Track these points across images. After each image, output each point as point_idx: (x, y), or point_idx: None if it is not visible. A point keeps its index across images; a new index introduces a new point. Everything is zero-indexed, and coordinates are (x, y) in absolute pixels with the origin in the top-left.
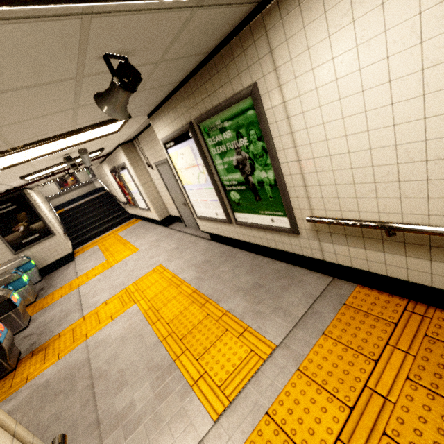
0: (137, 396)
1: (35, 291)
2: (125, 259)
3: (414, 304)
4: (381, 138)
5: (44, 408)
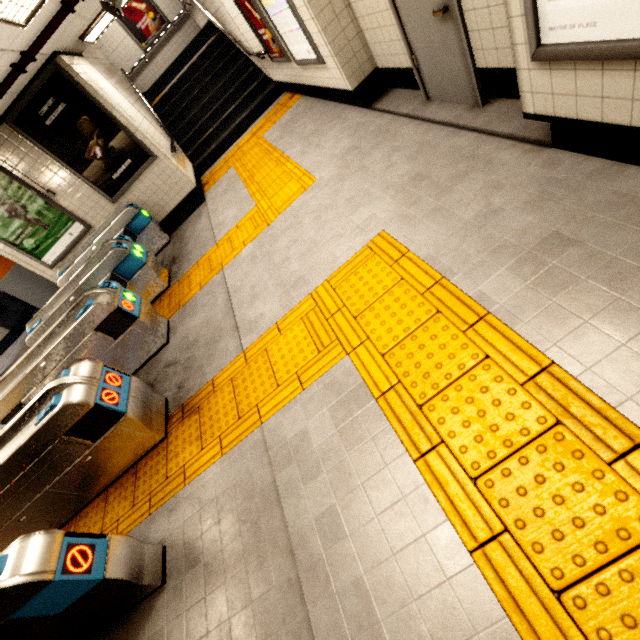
0: None
1: (165, 264)
2: (291, 207)
3: None
4: None
5: (220, 581)
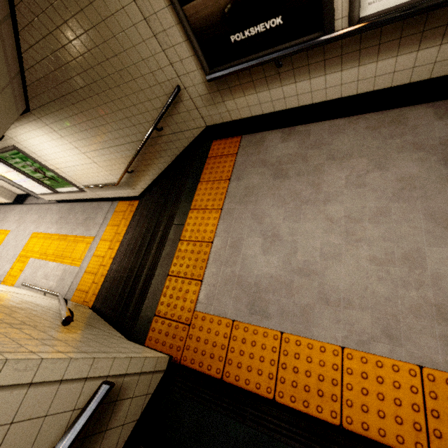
0: (52, 281)
1: None
2: (4, 242)
3: (131, 202)
4: (72, 164)
5: None
